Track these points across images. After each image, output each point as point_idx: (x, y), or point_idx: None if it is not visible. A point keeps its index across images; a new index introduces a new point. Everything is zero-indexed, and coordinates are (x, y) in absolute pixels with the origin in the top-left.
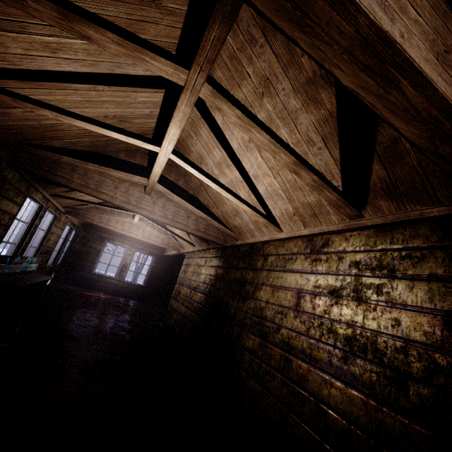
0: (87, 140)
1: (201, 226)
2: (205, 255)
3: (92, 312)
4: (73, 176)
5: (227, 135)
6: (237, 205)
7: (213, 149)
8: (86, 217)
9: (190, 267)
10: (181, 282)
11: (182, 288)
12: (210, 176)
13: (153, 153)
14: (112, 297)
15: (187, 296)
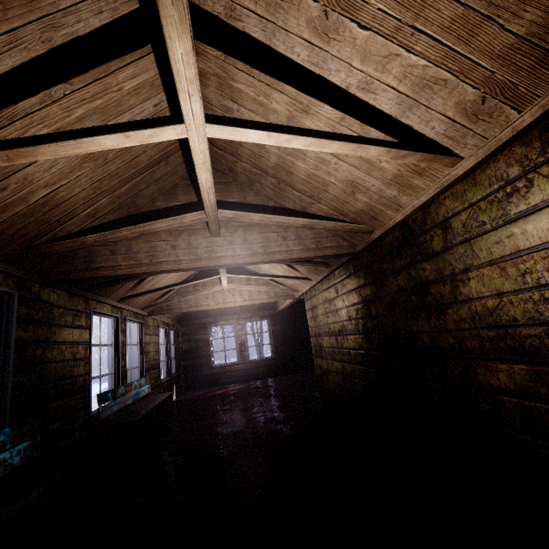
0: (106, 203)
1: (308, 242)
2: (330, 283)
3: (232, 413)
4: (117, 259)
5: (280, 46)
6: (350, 171)
7: (269, 100)
8: (172, 309)
9: (318, 309)
10: (317, 333)
11: (322, 339)
12: (287, 129)
13: (196, 180)
14: (246, 385)
15: (334, 347)
